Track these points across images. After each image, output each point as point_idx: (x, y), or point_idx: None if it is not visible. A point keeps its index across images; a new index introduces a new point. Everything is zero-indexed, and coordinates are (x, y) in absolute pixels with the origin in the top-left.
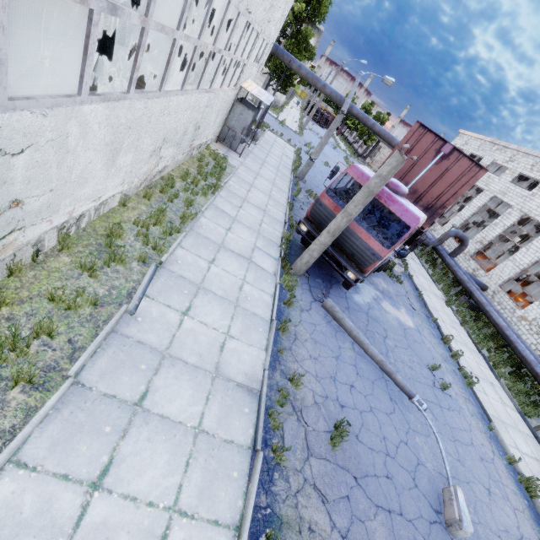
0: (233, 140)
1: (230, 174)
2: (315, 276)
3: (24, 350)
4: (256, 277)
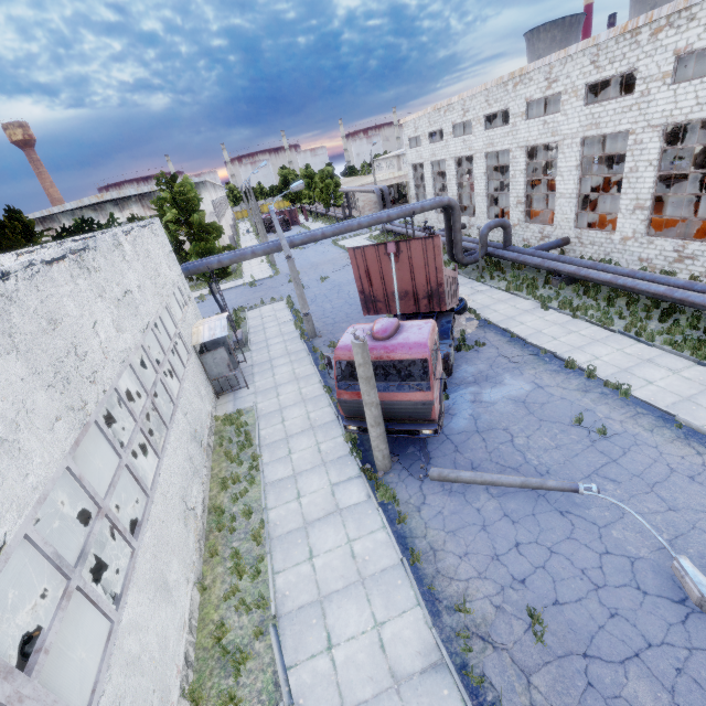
0: (229, 381)
1: (255, 422)
2: (404, 448)
3: None
4: (357, 522)
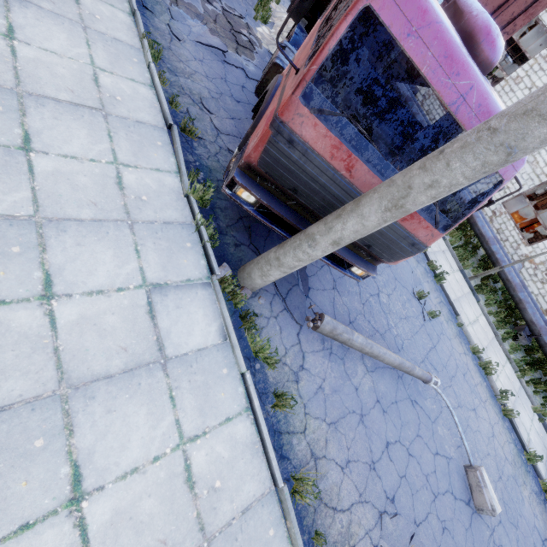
0: None
1: None
2: None
3: None
4: (199, 393)
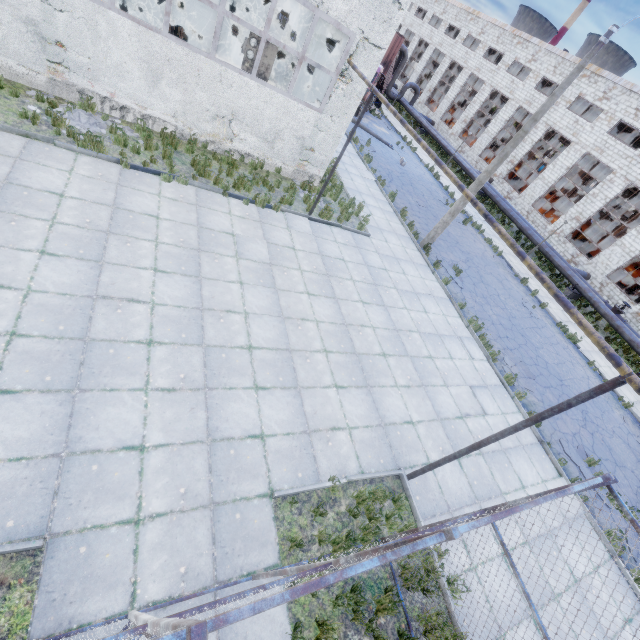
0: None
1: None
2: None
3: None
4: None
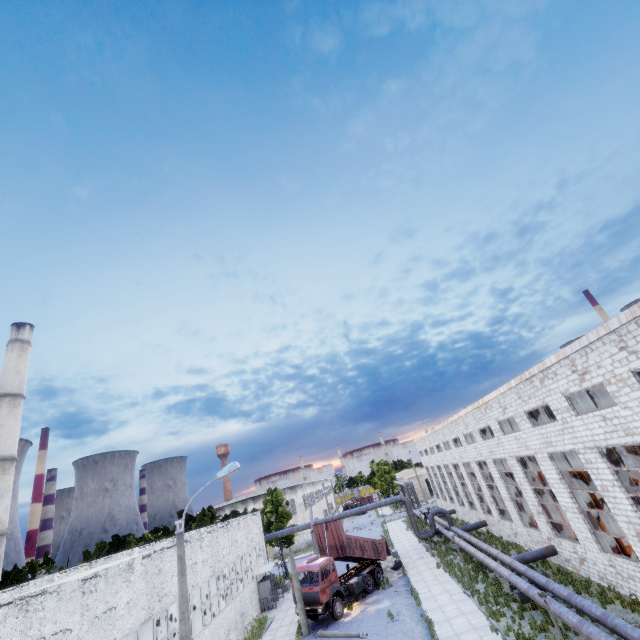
0: (269, 603)
1: (271, 622)
2: (319, 628)
3: None
4: None
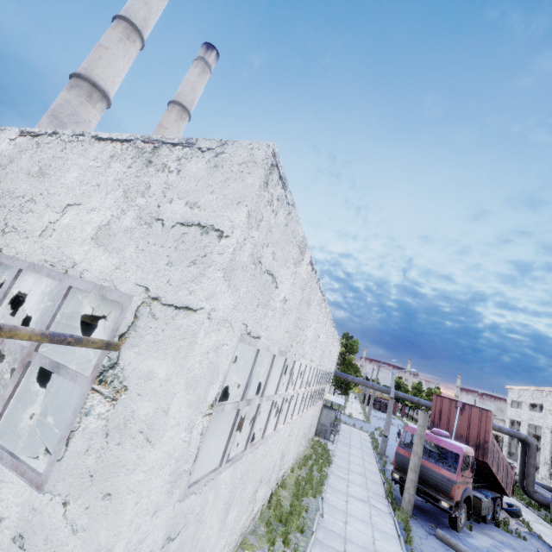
0: (325, 432)
1: (332, 454)
2: (423, 519)
3: (295, 518)
4: (378, 513)
